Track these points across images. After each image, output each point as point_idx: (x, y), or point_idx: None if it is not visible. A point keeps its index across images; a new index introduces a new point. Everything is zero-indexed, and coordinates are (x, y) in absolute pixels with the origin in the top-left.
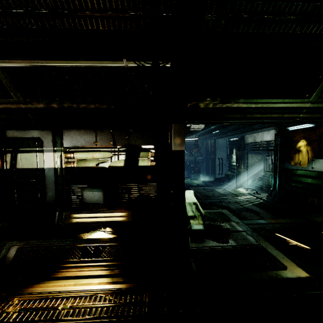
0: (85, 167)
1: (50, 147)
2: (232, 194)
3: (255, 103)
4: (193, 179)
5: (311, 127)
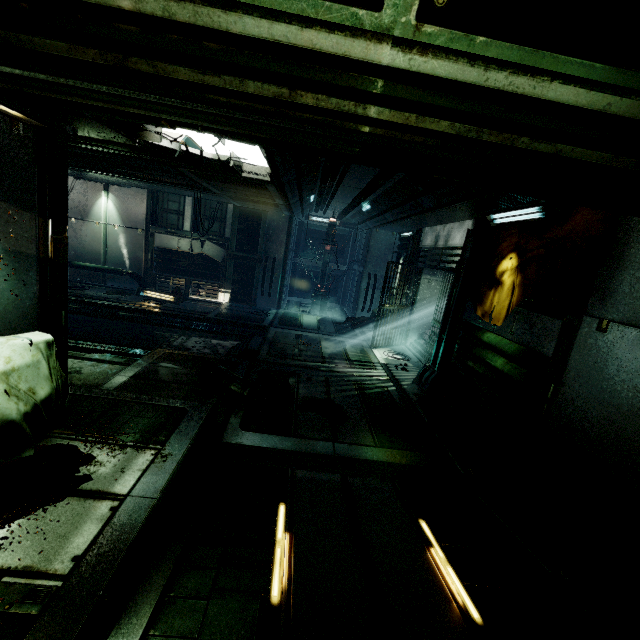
0: None
1: None
2: (345, 359)
3: None
4: (309, 312)
5: (538, 220)
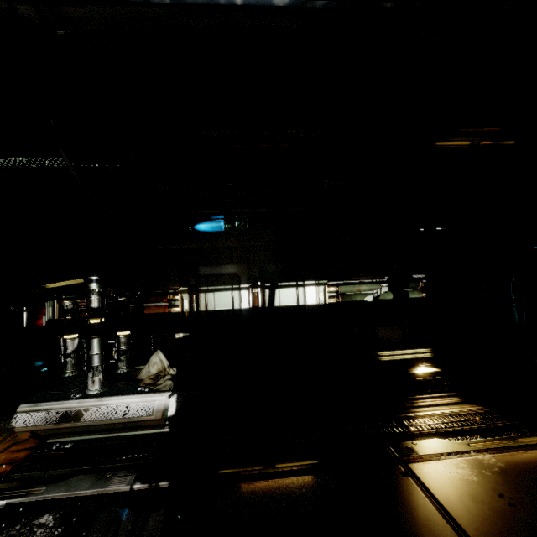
0: (351, 302)
1: (312, 281)
2: None
3: None
4: None
5: None
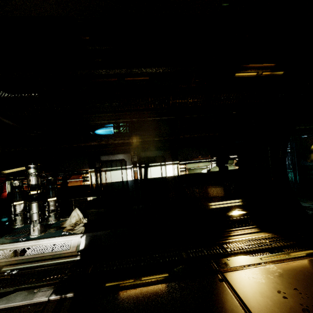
0: (194, 173)
1: (170, 162)
2: None
3: (309, 125)
4: None
5: None
